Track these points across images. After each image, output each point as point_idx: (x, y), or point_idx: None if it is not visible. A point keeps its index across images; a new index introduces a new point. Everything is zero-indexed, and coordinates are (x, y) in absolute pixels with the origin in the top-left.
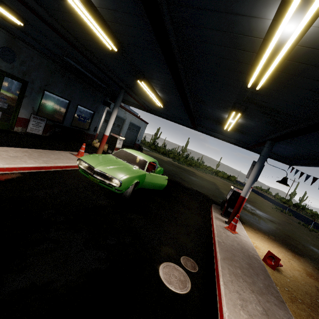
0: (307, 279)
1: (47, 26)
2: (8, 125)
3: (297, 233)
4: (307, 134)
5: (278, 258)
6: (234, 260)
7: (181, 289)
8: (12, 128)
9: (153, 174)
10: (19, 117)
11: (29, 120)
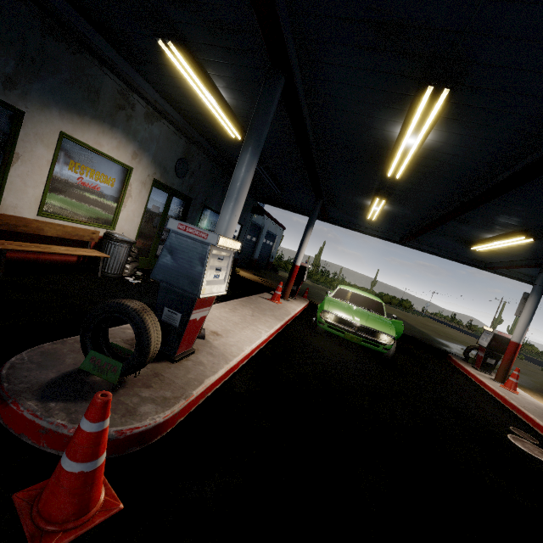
0: None
1: (299, 148)
2: None
3: None
4: None
5: None
6: None
7: None
8: None
9: (393, 320)
10: None
11: None
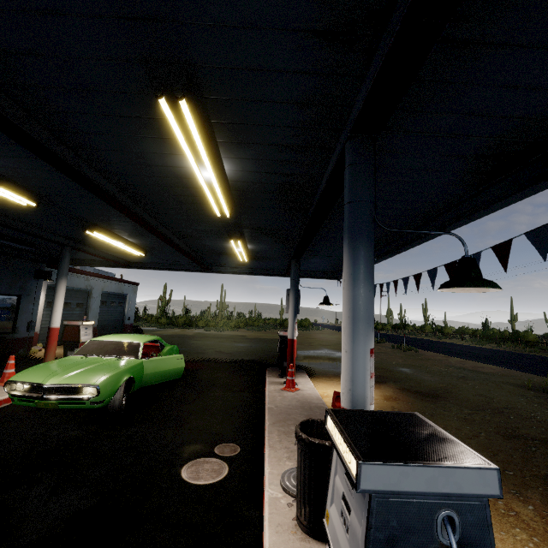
0: (384, 404)
1: None
2: None
3: (387, 360)
4: (317, 243)
5: None
6: (288, 419)
7: (214, 479)
8: None
9: (156, 358)
10: None
11: None
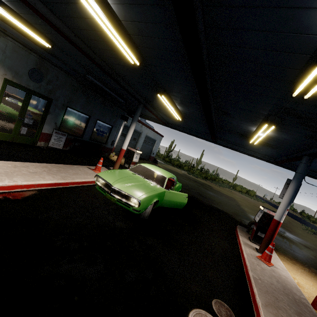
0: None
1: (72, 45)
2: (32, 140)
3: None
4: None
5: None
6: (278, 307)
7: None
8: (36, 143)
9: (173, 191)
10: (43, 132)
11: (51, 135)
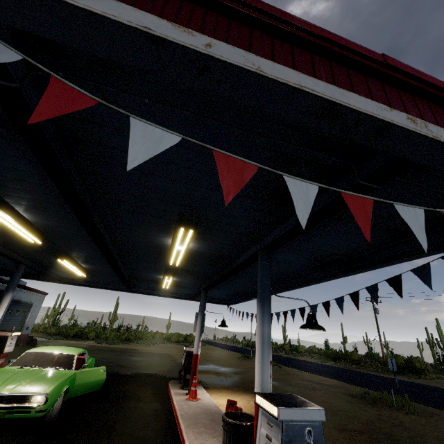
0: None
1: None
2: None
3: None
4: (223, 282)
5: (235, 401)
6: (197, 423)
7: None
8: None
9: (86, 369)
10: None
11: None
